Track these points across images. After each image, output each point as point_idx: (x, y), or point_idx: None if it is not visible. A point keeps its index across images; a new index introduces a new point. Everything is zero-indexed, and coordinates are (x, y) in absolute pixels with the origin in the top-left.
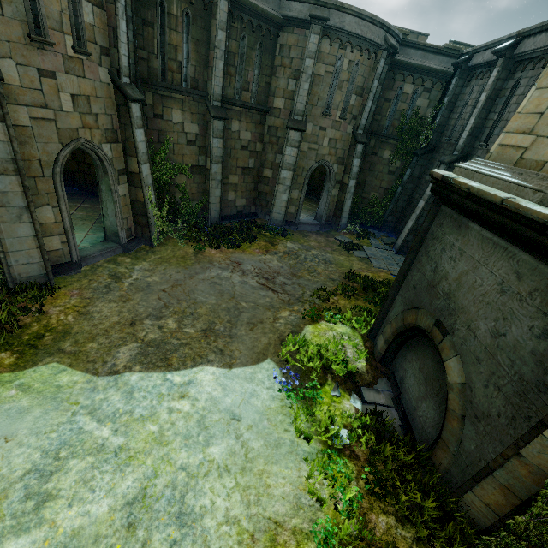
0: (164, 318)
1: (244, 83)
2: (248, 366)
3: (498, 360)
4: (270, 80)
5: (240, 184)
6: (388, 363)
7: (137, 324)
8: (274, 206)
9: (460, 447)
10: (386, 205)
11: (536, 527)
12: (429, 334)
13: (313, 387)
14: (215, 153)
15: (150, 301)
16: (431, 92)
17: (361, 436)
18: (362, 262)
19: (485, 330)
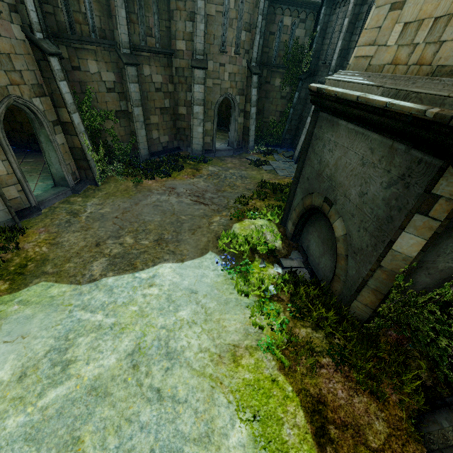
0: (122, 237)
1: (147, 29)
2: (196, 258)
3: (364, 211)
4: (169, 24)
5: (160, 123)
6: (297, 239)
7: (101, 245)
8: (193, 139)
9: (347, 275)
10: (283, 125)
11: (394, 309)
12: (321, 209)
13: (246, 263)
14: (134, 97)
15: (107, 227)
16: (306, 22)
17: (284, 288)
18: (270, 173)
19: (355, 194)
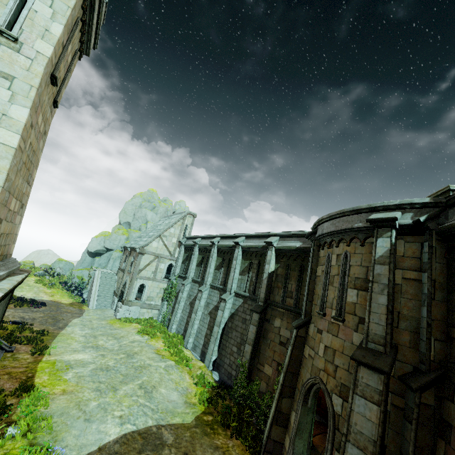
0: None
1: None
2: (86, 454)
3: None
4: None
5: None
6: None
7: (183, 454)
8: None
9: None
10: None
11: None
12: None
13: (28, 450)
14: None
15: None
16: None
17: None
18: None
19: None
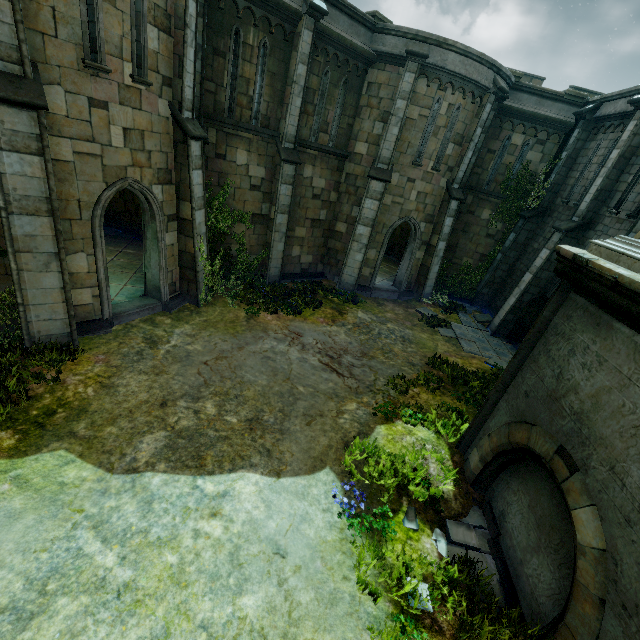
0: (203, 399)
1: (322, 124)
2: (301, 475)
3: None
4: (353, 121)
5: (307, 238)
6: (483, 488)
7: (168, 406)
8: (345, 267)
9: None
10: (481, 274)
11: None
12: (548, 464)
13: (384, 515)
14: (282, 201)
15: (187, 376)
16: (545, 144)
17: (446, 595)
18: (449, 343)
19: (639, 479)
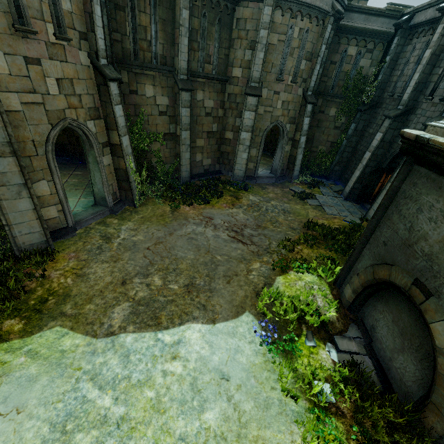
0: (151, 275)
1: (206, 56)
2: (229, 320)
3: None
4: (228, 52)
5: (205, 146)
6: (356, 310)
7: (127, 283)
8: (236, 164)
9: None
10: (333, 156)
11: None
12: (407, 292)
13: (292, 340)
14: (184, 121)
15: (137, 260)
16: (373, 52)
17: (342, 389)
18: (316, 210)
19: None
